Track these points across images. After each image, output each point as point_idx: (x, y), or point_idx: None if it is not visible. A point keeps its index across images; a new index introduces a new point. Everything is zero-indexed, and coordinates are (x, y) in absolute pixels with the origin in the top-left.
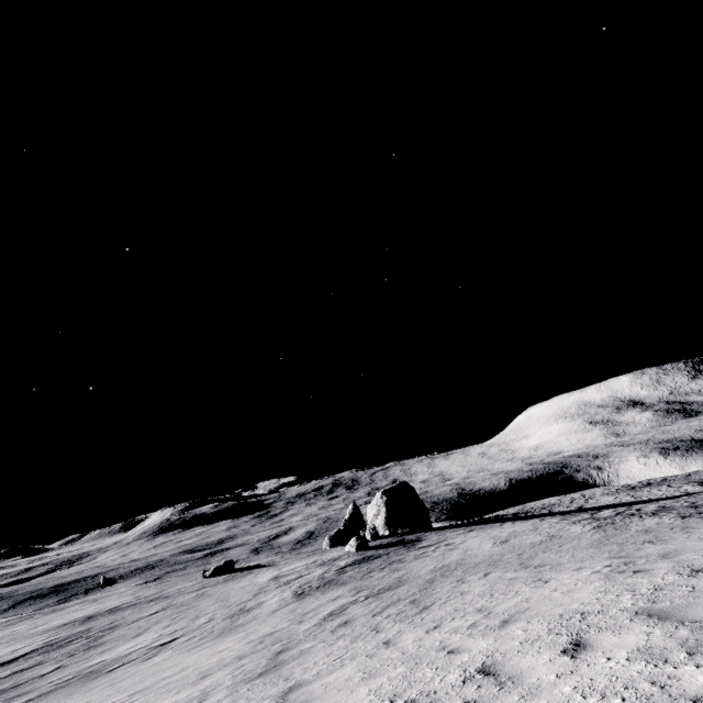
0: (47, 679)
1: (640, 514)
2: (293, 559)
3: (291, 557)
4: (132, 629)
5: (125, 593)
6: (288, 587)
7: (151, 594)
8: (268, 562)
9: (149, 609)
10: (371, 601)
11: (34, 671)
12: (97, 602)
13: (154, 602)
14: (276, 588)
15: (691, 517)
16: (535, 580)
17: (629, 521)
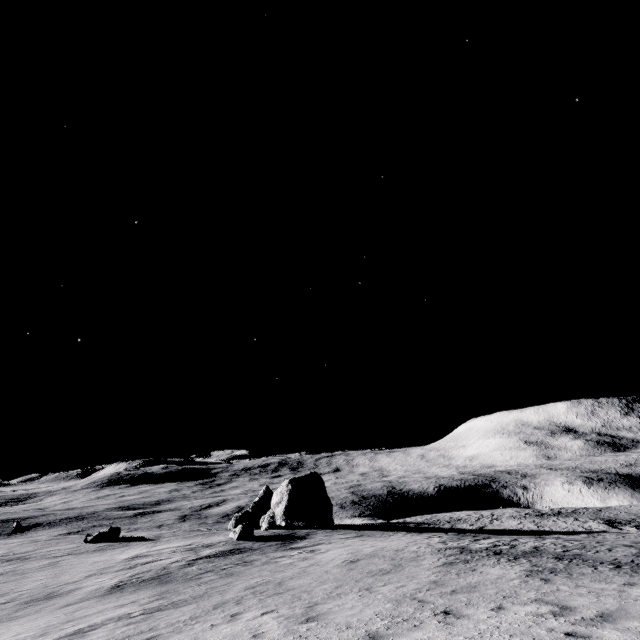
0: None
1: (504, 555)
2: (179, 537)
3: (180, 534)
4: None
5: (8, 545)
6: (125, 572)
7: (21, 552)
8: (155, 536)
9: None
10: (133, 621)
11: None
12: None
13: (8, 563)
14: (116, 571)
15: (536, 577)
16: None
17: (483, 563)
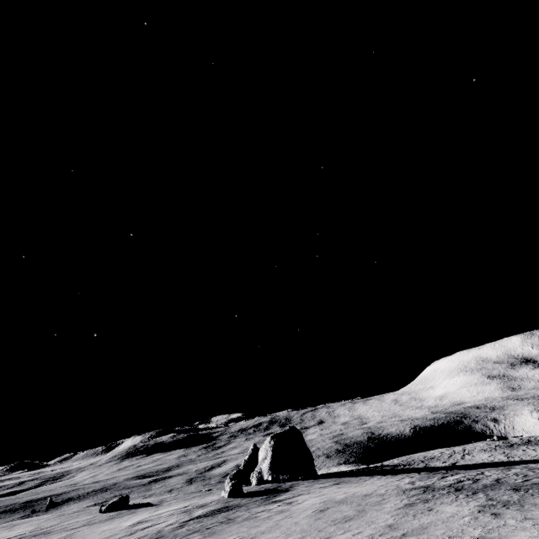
0: None
1: (464, 491)
2: (178, 500)
3: (180, 497)
4: None
5: (38, 521)
6: (125, 538)
7: (47, 526)
8: (159, 501)
9: None
10: None
11: None
12: (10, 528)
13: (34, 538)
14: (118, 538)
15: (487, 512)
16: None
17: (442, 501)
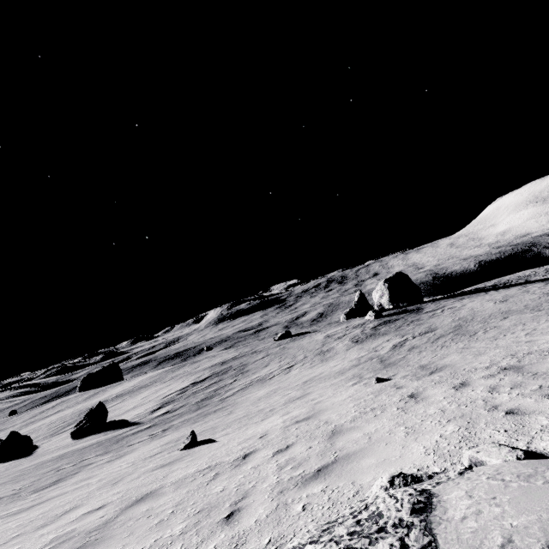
0: (236, 384)
1: None
2: (329, 327)
3: (326, 326)
4: (258, 364)
5: (230, 352)
6: (342, 339)
7: (248, 351)
8: (312, 330)
9: (257, 356)
10: (420, 338)
11: (223, 382)
12: (216, 357)
13: (255, 354)
14: (334, 341)
15: None
16: None
17: None
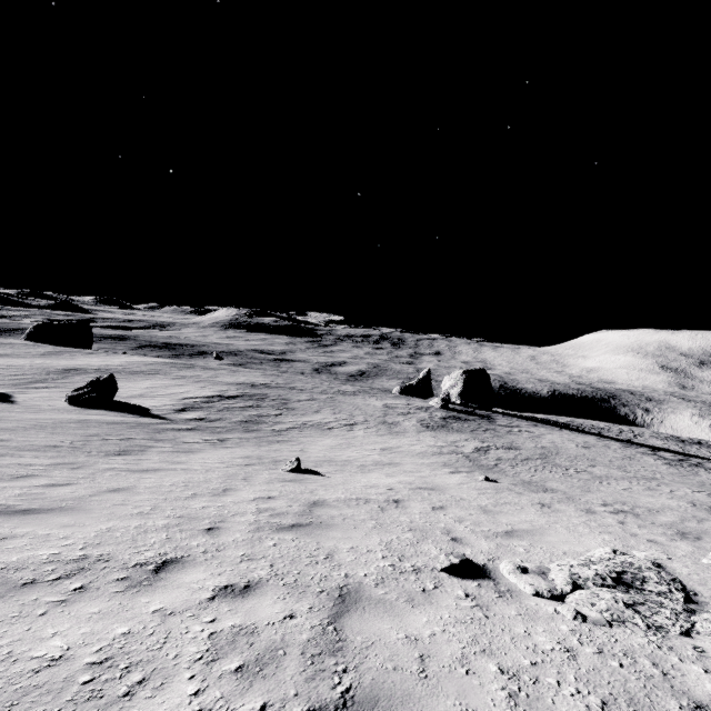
0: (284, 419)
1: (705, 468)
2: (385, 396)
3: (381, 393)
4: (306, 406)
5: (255, 374)
6: (408, 417)
7: (283, 383)
8: (363, 391)
9: (299, 395)
10: (505, 452)
11: (264, 410)
12: (238, 373)
13: (295, 391)
14: (397, 415)
15: None
16: (646, 482)
17: (697, 469)
